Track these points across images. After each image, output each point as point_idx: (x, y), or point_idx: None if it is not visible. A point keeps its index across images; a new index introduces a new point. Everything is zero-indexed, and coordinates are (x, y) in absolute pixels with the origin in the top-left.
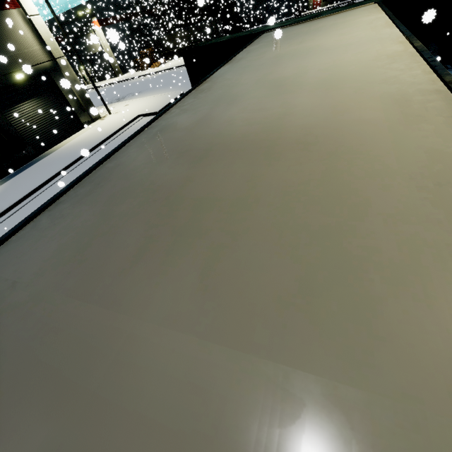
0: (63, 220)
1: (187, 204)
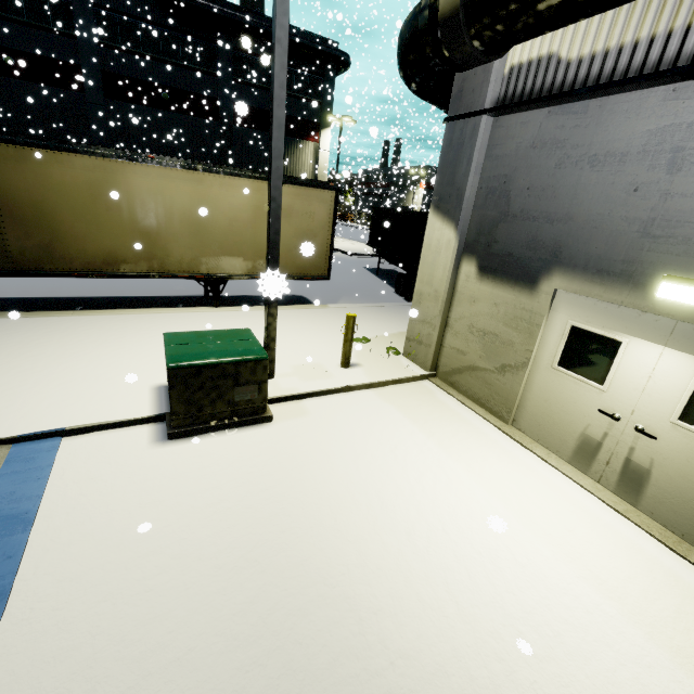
0: None
1: None
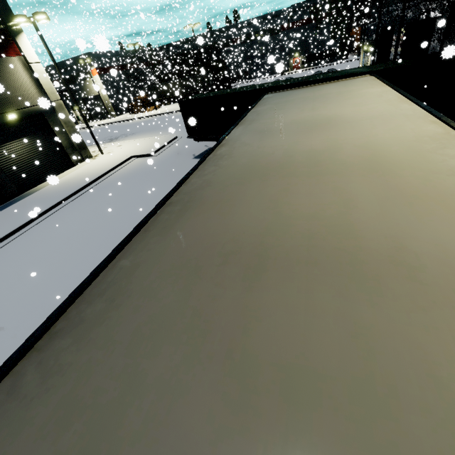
0: (61, 381)
1: (269, 378)
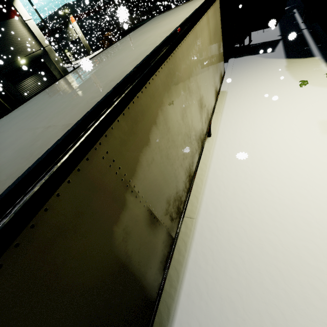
0: (9, 116)
1: (47, 102)
